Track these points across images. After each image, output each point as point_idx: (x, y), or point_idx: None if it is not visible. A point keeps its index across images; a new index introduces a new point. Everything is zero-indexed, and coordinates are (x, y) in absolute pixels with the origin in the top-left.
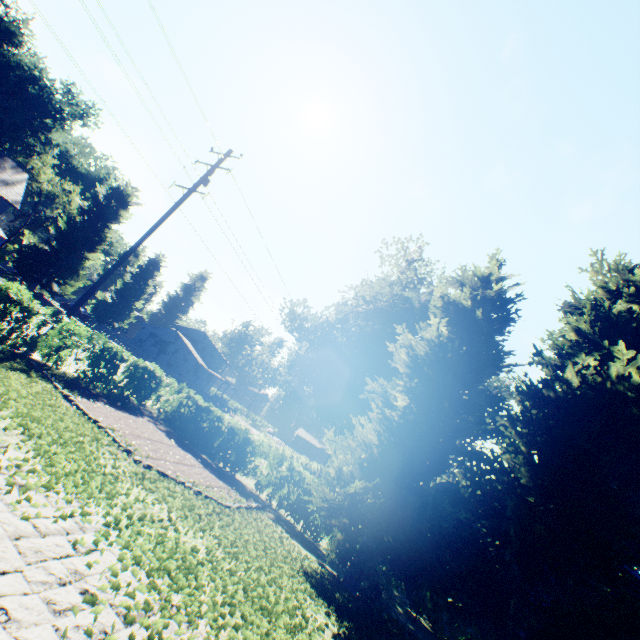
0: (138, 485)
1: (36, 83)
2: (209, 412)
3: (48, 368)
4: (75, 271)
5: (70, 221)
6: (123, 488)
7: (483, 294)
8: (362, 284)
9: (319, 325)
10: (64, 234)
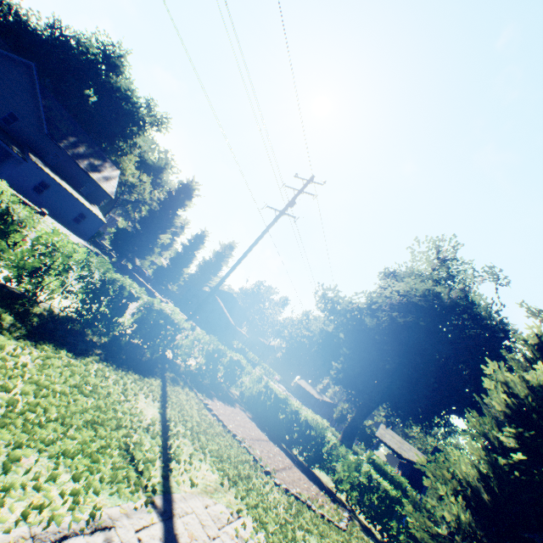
0: (301, 528)
1: (128, 100)
2: (286, 404)
3: (178, 367)
4: (151, 249)
5: (151, 210)
6: (300, 539)
7: None
8: (385, 271)
9: (348, 309)
10: (146, 220)
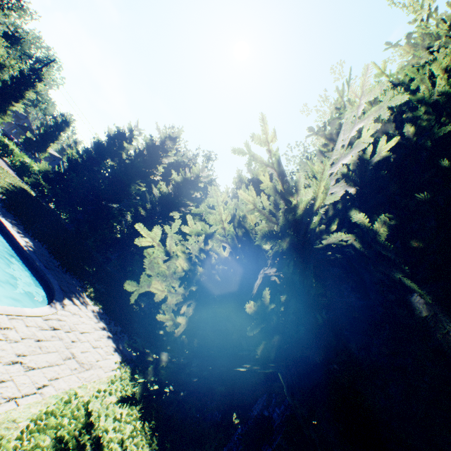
0: None
1: None
2: (30, 164)
3: None
4: (5, 111)
5: (4, 81)
6: None
7: (118, 130)
8: None
9: None
10: (0, 88)
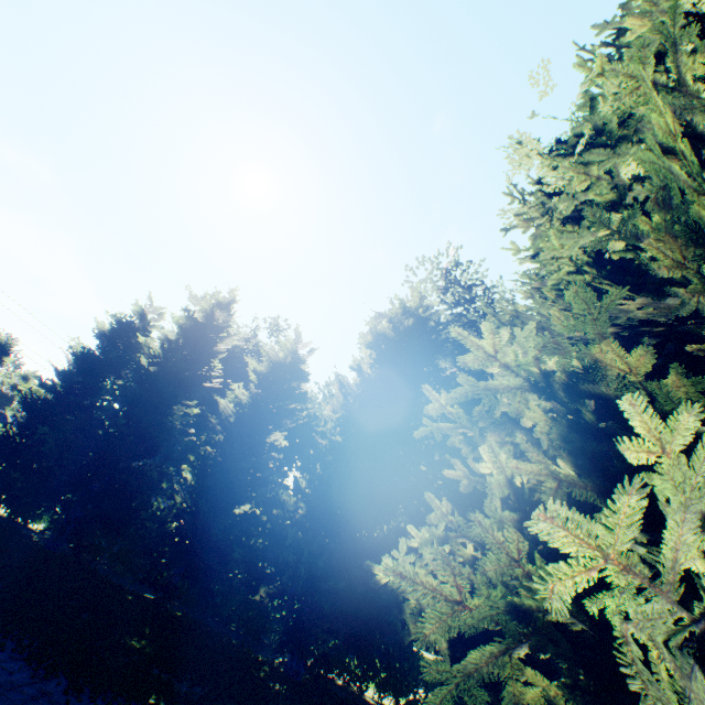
0: None
1: None
2: None
3: None
4: None
5: None
6: None
7: (117, 320)
8: None
9: None
10: None
